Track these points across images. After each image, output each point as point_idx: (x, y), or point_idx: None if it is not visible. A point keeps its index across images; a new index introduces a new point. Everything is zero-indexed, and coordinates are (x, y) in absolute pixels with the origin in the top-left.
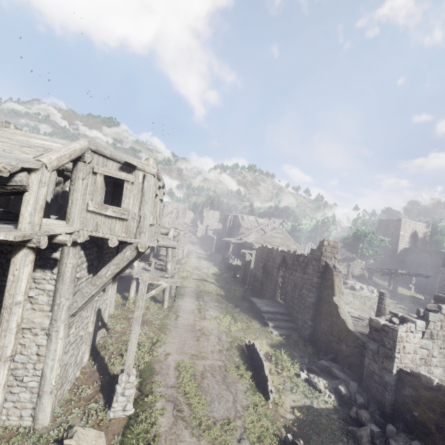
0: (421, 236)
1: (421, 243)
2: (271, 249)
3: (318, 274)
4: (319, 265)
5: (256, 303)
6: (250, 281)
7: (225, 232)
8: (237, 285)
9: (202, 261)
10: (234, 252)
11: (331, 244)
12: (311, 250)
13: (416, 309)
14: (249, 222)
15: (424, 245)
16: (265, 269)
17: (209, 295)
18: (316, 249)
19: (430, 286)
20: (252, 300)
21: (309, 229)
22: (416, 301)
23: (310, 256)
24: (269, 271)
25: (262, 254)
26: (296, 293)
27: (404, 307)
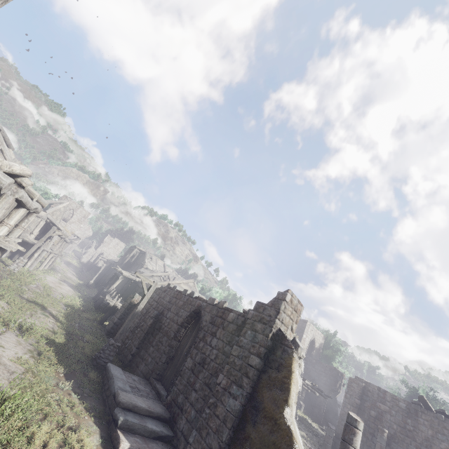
0: (317, 346)
1: (315, 354)
2: (181, 291)
3: (261, 350)
4: (269, 332)
5: (116, 379)
6: (124, 333)
7: (120, 265)
8: (97, 335)
9: (65, 285)
10: (119, 292)
11: (294, 302)
12: (258, 304)
13: (315, 441)
14: (156, 266)
15: (317, 357)
16: (157, 321)
17: (23, 334)
18: (269, 303)
19: (318, 408)
20: (110, 371)
21: (218, 298)
22: (311, 427)
23: (253, 314)
24: (163, 326)
25: (162, 297)
26: (200, 379)
27: (306, 436)
